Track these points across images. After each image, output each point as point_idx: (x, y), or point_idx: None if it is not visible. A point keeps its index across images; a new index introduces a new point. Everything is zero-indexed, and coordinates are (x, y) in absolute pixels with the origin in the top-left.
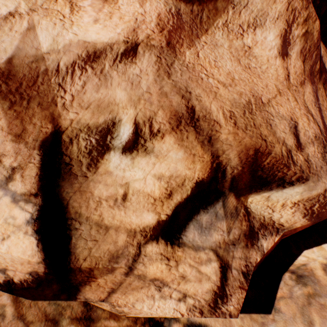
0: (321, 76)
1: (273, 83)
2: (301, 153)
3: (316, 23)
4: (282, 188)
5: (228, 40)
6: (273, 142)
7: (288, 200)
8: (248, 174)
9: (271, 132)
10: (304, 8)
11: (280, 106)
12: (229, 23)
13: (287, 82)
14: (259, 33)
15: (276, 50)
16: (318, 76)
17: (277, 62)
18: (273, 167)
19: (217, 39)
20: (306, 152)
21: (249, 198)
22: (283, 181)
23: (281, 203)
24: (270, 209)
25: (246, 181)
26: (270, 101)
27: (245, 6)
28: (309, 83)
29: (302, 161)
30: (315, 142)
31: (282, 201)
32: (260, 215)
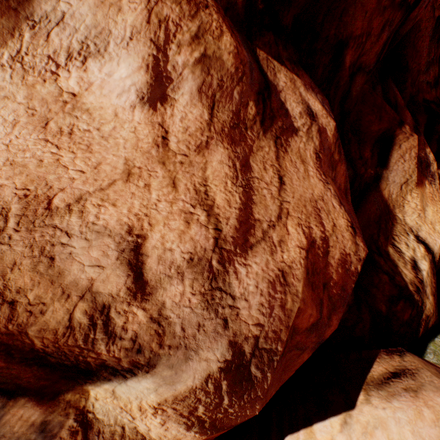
0: (273, 125)
1: (123, 155)
2: (143, 305)
3: (224, 40)
4: (124, 378)
5: (26, 86)
6: (46, 299)
7: (143, 401)
8: (25, 366)
9: (46, 275)
10: (189, 16)
11: (112, 204)
12: (25, 55)
13: (161, 150)
14: (97, 68)
15: (134, 94)
16: (259, 126)
17: (137, 115)
18: (64, 350)
19: (2, 85)
20: (159, 299)
21: (90, 390)
22: (115, 368)
23: (137, 405)
24: (127, 414)
25: (38, 374)
26: (84, 200)
27: (60, 22)
28: (223, 144)
29: (143, 324)
30: (189, 271)
31: (136, 401)
32: (116, 425)
